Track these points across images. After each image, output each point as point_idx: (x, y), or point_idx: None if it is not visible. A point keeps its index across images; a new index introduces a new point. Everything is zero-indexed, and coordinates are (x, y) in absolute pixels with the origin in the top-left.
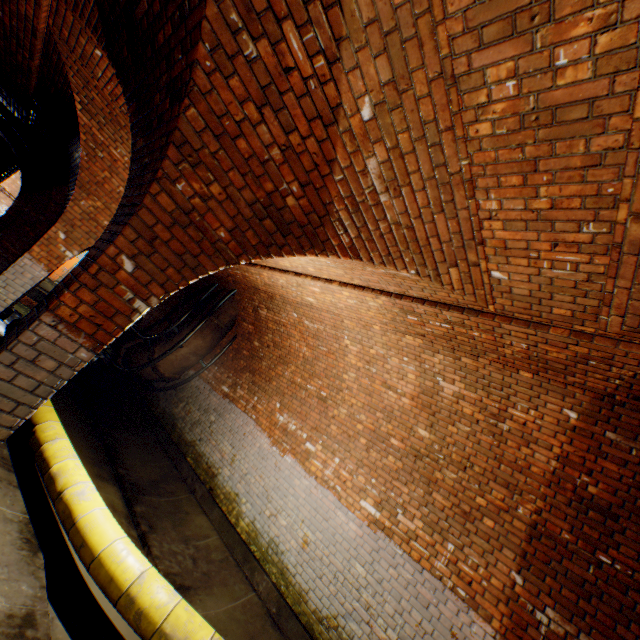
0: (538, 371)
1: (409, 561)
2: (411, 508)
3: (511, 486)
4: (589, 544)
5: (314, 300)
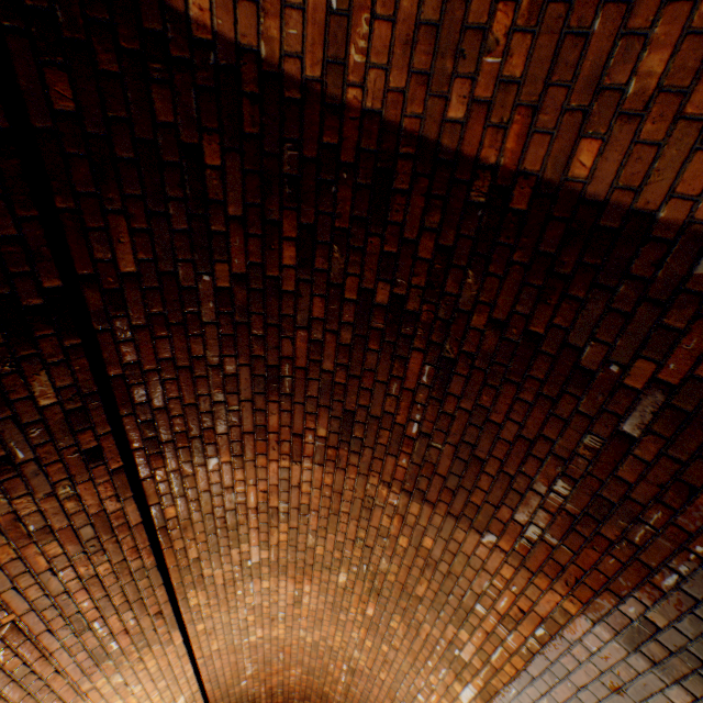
0: (131, 526)
1: (522, 685)
2: (447, 633)
3: (366, 504)
4: (403, 440)
5: (180, 697)
